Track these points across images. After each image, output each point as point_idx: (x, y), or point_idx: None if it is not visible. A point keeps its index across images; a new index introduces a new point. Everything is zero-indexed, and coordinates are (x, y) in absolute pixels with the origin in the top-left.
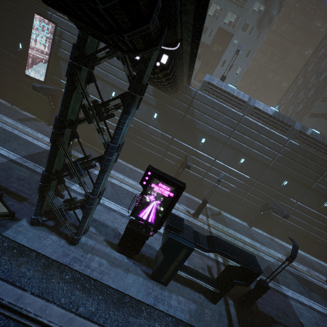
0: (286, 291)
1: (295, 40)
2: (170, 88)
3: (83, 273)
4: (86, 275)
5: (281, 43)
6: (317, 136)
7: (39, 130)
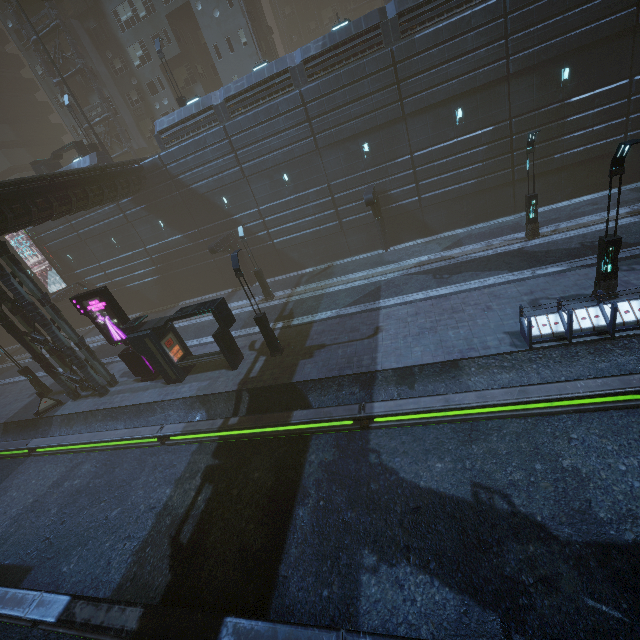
0: (386, 302)
1: None
2: (102, 196)
3: (106, 408)
4: (109, 409)
5: None
6: (334, 37)
7: (98, 333)
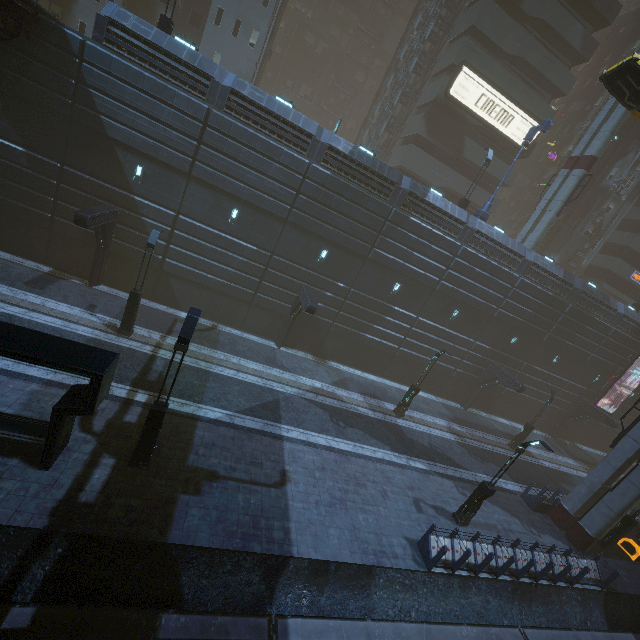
0: (289, 431)
1: (393, 2)
2: None
3: None
4: None
5: (371, 7)
6: (363, 157)
7: None
